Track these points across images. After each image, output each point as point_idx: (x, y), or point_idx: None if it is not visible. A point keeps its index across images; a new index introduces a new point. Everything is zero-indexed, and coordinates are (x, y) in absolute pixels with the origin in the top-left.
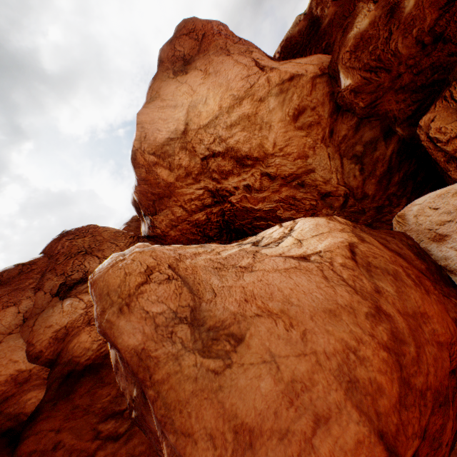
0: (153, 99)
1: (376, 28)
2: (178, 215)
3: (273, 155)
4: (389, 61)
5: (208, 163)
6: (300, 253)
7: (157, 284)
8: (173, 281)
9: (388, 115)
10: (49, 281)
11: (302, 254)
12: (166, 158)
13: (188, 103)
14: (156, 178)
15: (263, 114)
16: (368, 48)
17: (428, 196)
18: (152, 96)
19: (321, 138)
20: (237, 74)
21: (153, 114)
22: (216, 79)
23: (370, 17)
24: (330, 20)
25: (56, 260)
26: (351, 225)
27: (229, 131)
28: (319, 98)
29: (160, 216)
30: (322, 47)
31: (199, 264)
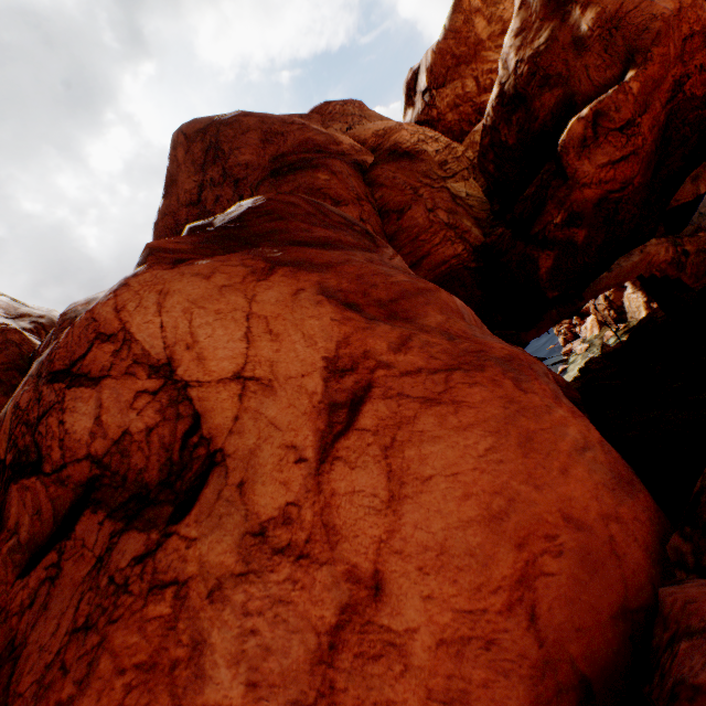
0: None
1: None
2: (466, 91)
3: None
4: None
5: None
6: None
7: None
8: None
9: None
10: (335, 125)
11: None
12: (490, 6)
13: None
14: (469, 31)
15: None
16: None
17: None
18: None
19: None
20: None
21: None
22: None
23: None
24: None
25: (331, 117)
26: None
27: None
28: None
29: (446, 91)
30: None
31: None
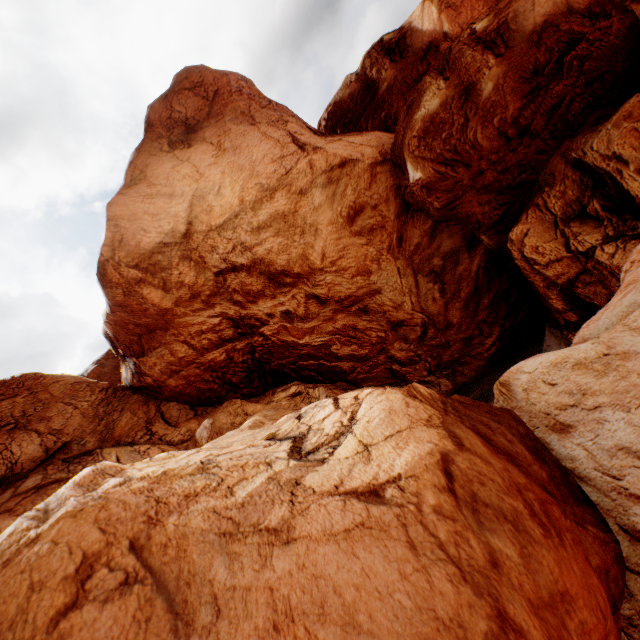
0: (136, 182)
1: (449, 111)
2: (180, 355)
3: (322, 270)
4: (468, 153)
5: (225, 280)
6: (369, 479)
7: (99, 605)
8: (134, 588)
9: (471, 219)
10: None
11: (372, 483)
12: (157, 272)
13: (192, 192)
14: (142, 302)
15: (305, 212)
16: (440, 134)
17: (539, 362)
18: (134, 177)
19: (388, 248)
20: (266, 153)
21: (134, 205)
22: (234, 158)
23: (441, 97)
24: (389, 85)
25: None
26: (439, 399)
27: (256, 235)
28: (382, 192)
29: (151, 358)
30: (381, 118)
31: (193, 527)
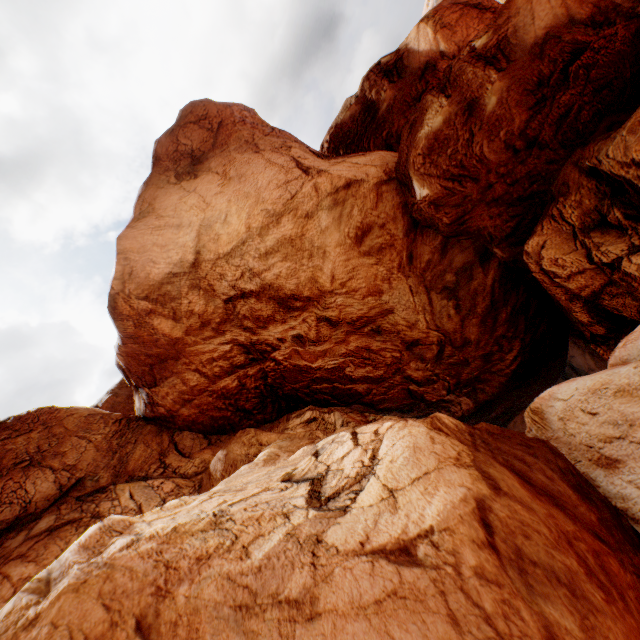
0: (145, 214)
1: (453, 127)
2: (192, 384)
3: (332, 292)
4: (475, 167)
5: (235, 307)
6: (398, 533)
7: None
8: None
9: (482, 232)
10: None
11: (401, 538)
12: (167, 302)
13: (200, 222)
14: (153, 332)
15: (312, 236)
16: (445, 151)
17: (574, 388)
18: (143, 210)
19: (398, 266)
20: (271, 179)
21: (143, 238)
22: (240, 186)
23: (444, 114)
24: (389, 105)
25: None
26: (466, 430)
27: (264, 260)
28: (389, 211)
29: (163, 388)
30: (383, 137)
31: (205, 599)
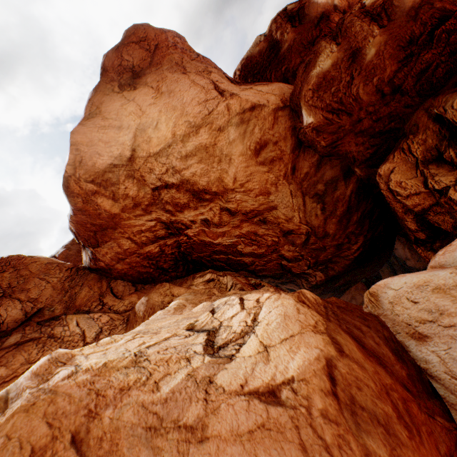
0: (93, 115)
1: (339, 70)
2: (125, 247)
3: (233, 190)
4: (351, 105)
5: (160, 194)
6: (268, 380)
7: None
8: None
9: (348, 155)
10: None
11: (270, 383)
12: (108, 186)
13: (136, 126)
14: (97, 208)
15: (222, 145)
16: (330, 88)
17: (404, 282)
18: (91, 111)
19: (284, 175)
20: (194, 97)
21: (91, 134)
22: (169, 100)
23: (333, 58)
24: (289, 45)
25: None
26: (322, 304)
27: (184, 161)
28: (281, 132)
29: (103, 249)
30: (282, 71)
31: (124, 421)
